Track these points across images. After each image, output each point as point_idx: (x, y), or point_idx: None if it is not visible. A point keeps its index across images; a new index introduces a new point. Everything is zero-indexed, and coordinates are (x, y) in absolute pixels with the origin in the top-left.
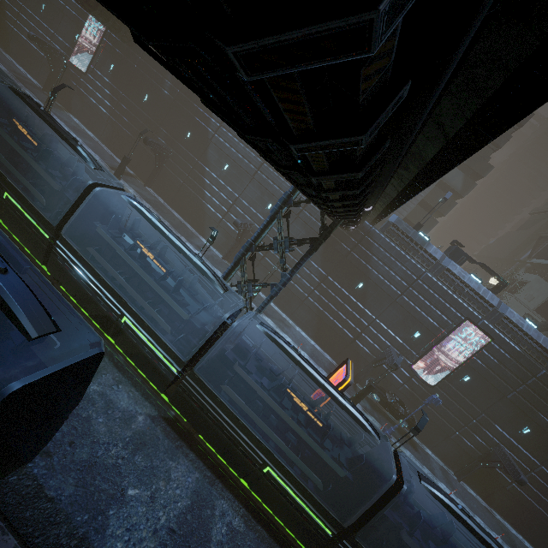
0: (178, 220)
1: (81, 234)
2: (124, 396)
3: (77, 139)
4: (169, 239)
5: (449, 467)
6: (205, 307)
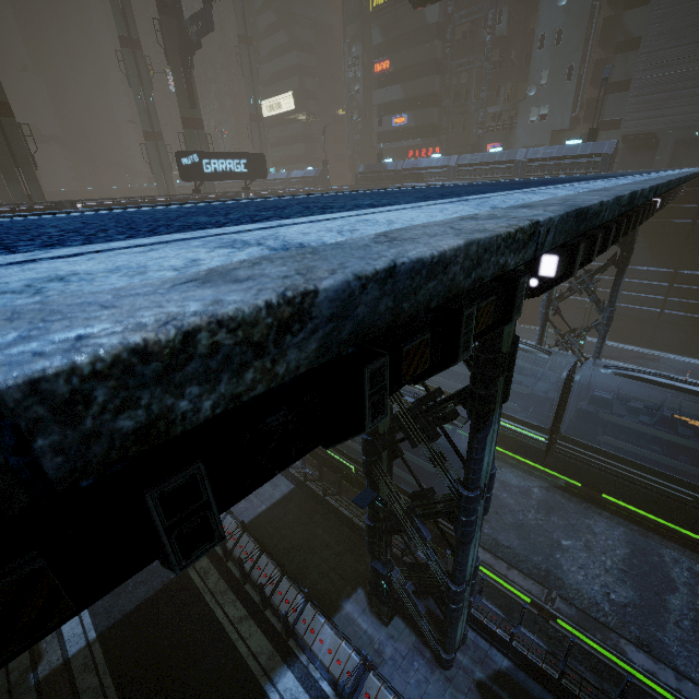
0: None
1: None
2: (511, 476)
3: None
4: None
5: None
6: (538, 377)
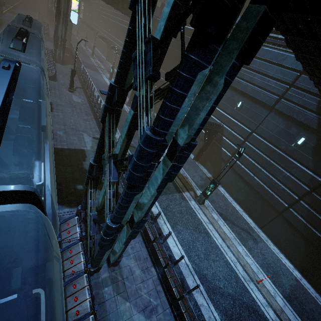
0: None
1: None
2: None
3: None
4: None
5: None
6: None
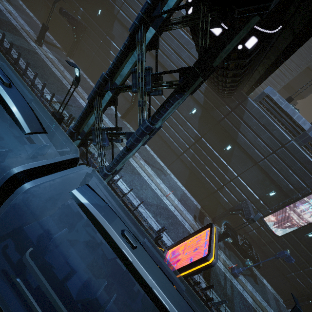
0: (89, 84)
1: None
2: None
3: (13, 12)
4: None
5: (279, 294)
6: (2, 154)
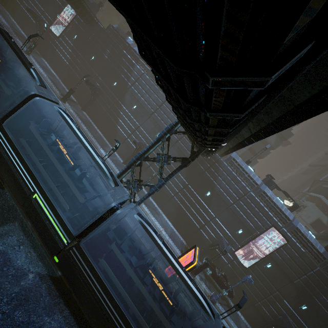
0: (98, 134)
1: (19, 128)
2: (22, 256)
3: (43, 73)
4: (82, 142)
5: (251, 326)
6: (98, 195)
